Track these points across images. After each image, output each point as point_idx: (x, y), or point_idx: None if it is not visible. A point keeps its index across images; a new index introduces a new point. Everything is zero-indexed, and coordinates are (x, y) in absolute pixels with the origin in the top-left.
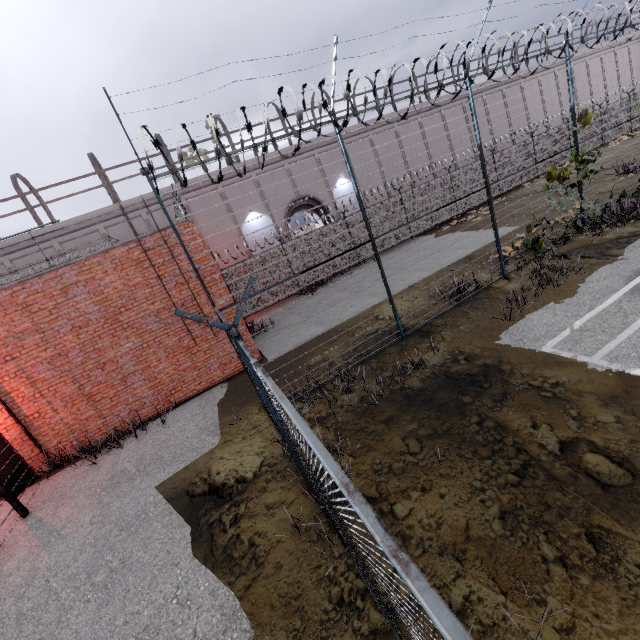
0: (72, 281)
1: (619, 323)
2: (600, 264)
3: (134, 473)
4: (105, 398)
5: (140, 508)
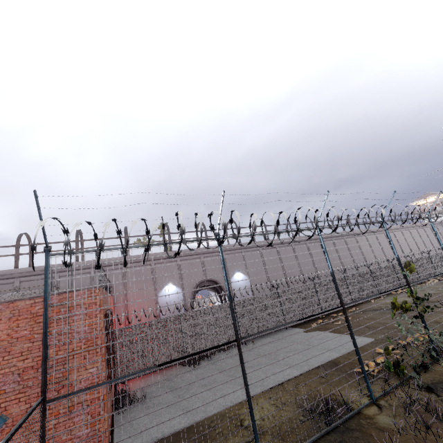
0: None
1: None
2: None
3: None
4: None
5: None
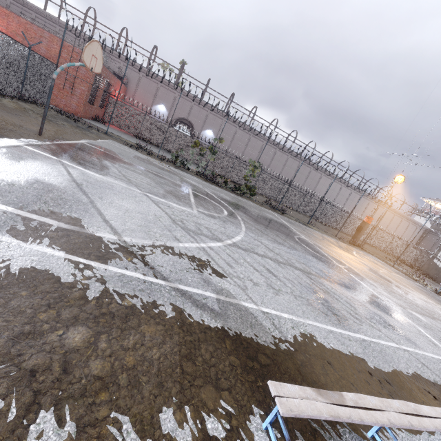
0: (45, 37)
1: (127, 149)
2: (169, 165)
3: None
4: None
5: None
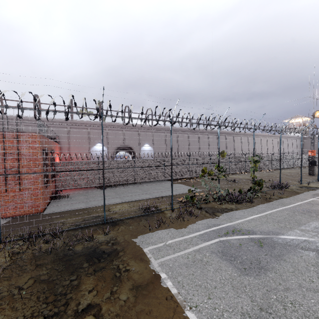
0: None
1: (183, 247)
2: (208, 217)
3: None
4: None
5: None
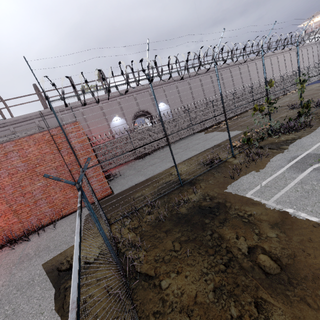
0: (10, 150)
1: (283, 184)
2: (277, 152)
3: (32, 255)
4: (24, 212)
5: (31, 277)
